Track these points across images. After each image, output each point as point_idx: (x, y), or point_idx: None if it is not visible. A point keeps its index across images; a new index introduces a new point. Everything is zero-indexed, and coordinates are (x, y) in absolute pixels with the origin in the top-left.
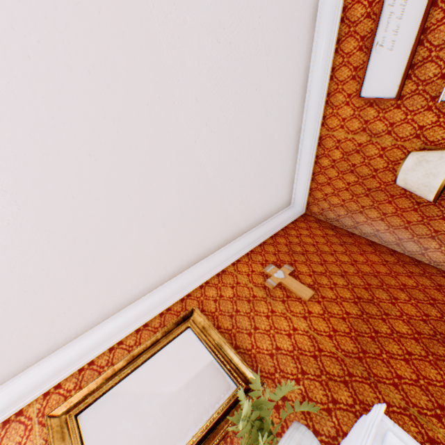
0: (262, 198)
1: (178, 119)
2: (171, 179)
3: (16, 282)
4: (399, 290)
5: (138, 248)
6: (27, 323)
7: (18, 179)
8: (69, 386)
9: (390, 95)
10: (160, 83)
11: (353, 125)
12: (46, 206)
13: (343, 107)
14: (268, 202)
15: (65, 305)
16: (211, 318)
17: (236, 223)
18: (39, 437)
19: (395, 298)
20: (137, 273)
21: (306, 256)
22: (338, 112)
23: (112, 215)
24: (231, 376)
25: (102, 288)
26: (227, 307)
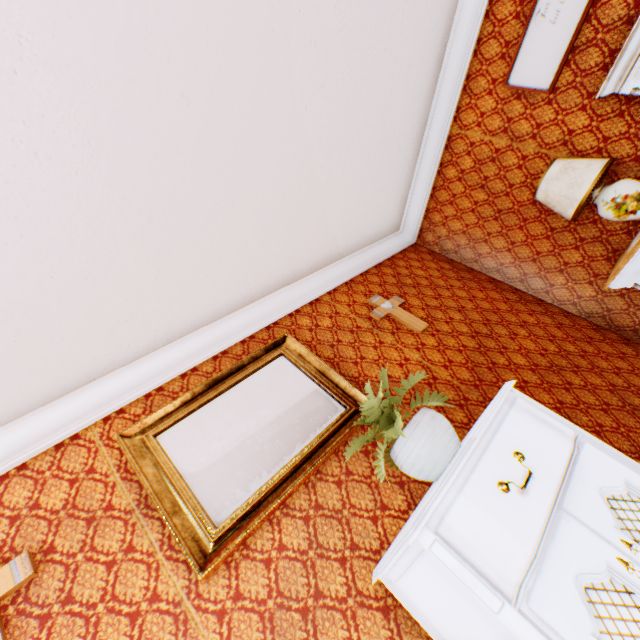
0: (369, 213)
1: (291, 70)
2: (271, 158)
3: (76, 263)
4: (519, 327)
5: (221, 249)
6: (82, 326)
7: (95, 110)
8: (136, 411)
9: (543, 86)
10: (277, 8)
11: (493, 123)
12: (123, 160)
13: (484, 97)
14: (374, 221)
15: (129, 311)
16: (308, 348)
17: (335, 242)
18: (110, 458)
19: (515, 334)
20: (215, 285)
21: (418, 290)
22: (478, 103)
23: (197, 193)
24: (338, 399)
25: (173, 297)
26: (326, 337)
